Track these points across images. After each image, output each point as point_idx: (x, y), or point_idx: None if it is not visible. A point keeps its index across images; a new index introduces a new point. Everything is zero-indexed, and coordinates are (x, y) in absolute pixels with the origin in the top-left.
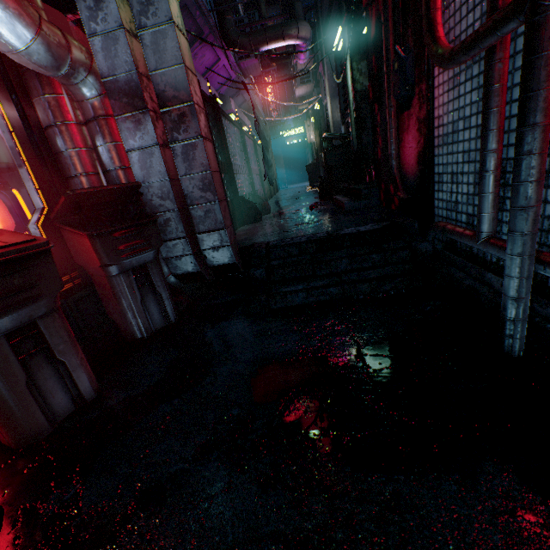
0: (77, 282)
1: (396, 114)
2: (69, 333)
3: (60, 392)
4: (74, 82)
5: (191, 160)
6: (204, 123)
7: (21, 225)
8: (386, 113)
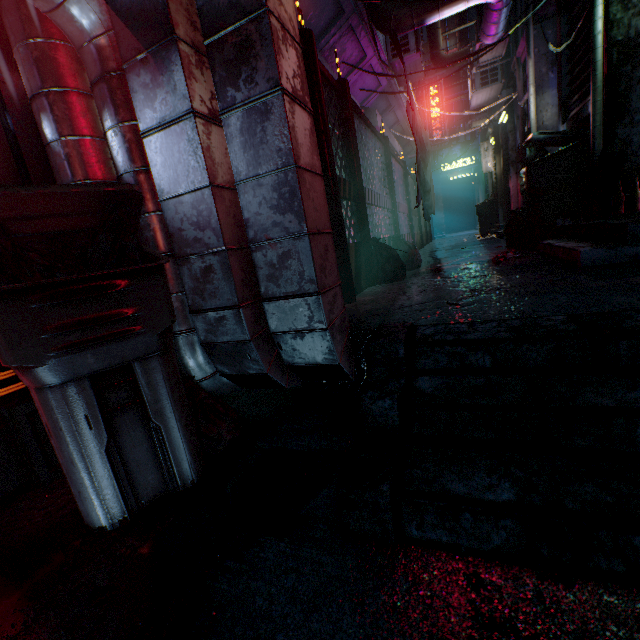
0: None
1: None
2: None
3: None
4: (56, 3)
5: (257, 144)
6: (295, 69)
7: None
8: None
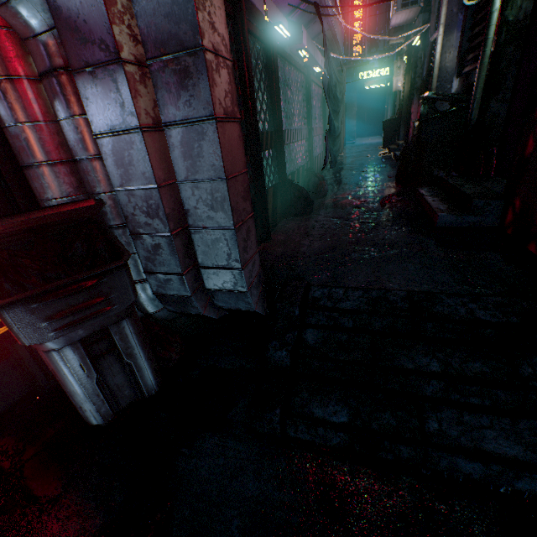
0: None
1: None
2: None
3: None
4: None
5: (195, 156)
6: (227, 87)
7: None
8: None
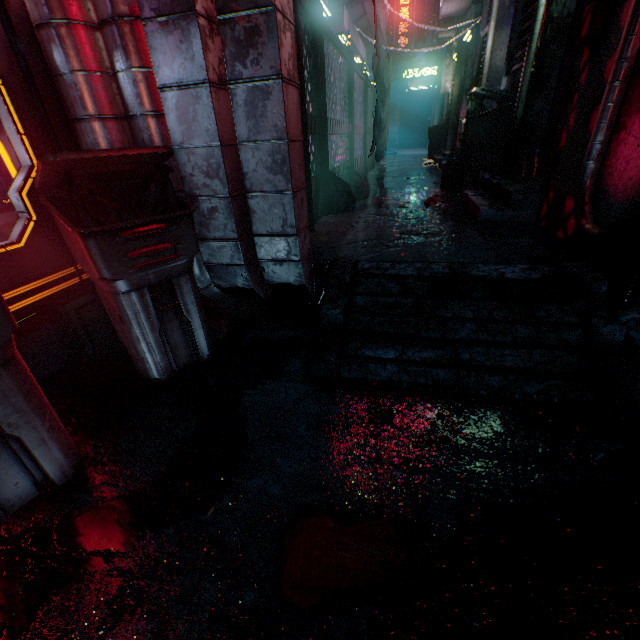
0: (86, 276)
1: (629, 75)
2: (27, 396)
3: (14, 475)
4: None
5: (258, 116)
6: (290, 50)
7: (1, 189)
8: (604, 70)
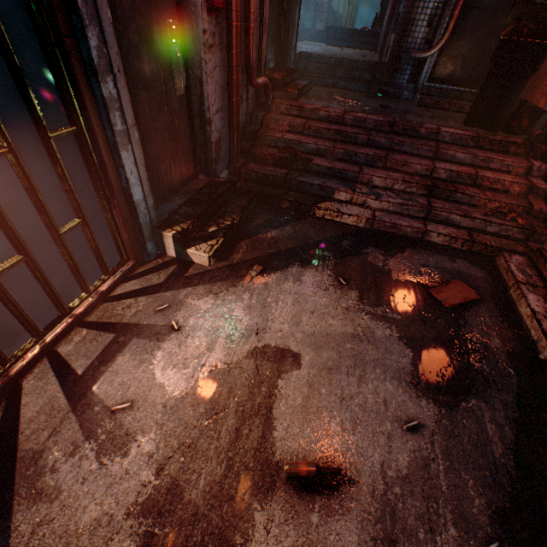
0: None
1: None
2: None
3: None
4: None
5: None
6: None
7: None
8: None
